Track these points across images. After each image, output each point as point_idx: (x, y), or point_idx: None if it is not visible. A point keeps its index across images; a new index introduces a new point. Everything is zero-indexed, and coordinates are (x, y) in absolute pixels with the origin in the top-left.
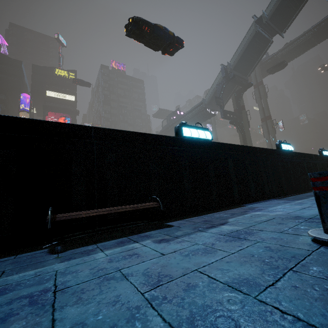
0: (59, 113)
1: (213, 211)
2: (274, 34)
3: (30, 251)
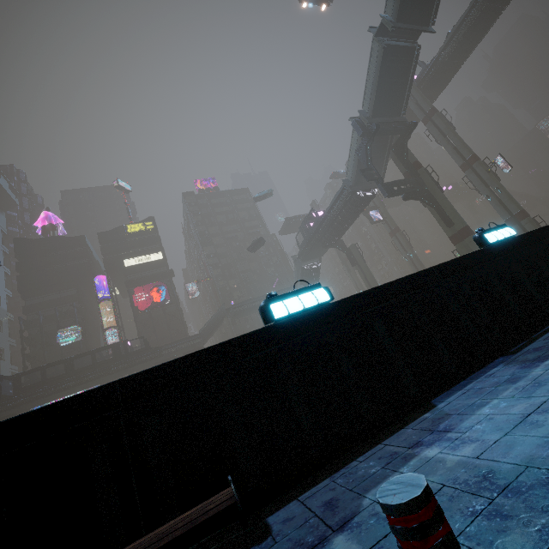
0: (148, 284)
1: (368, 446)
2: (417, 34)
3: None
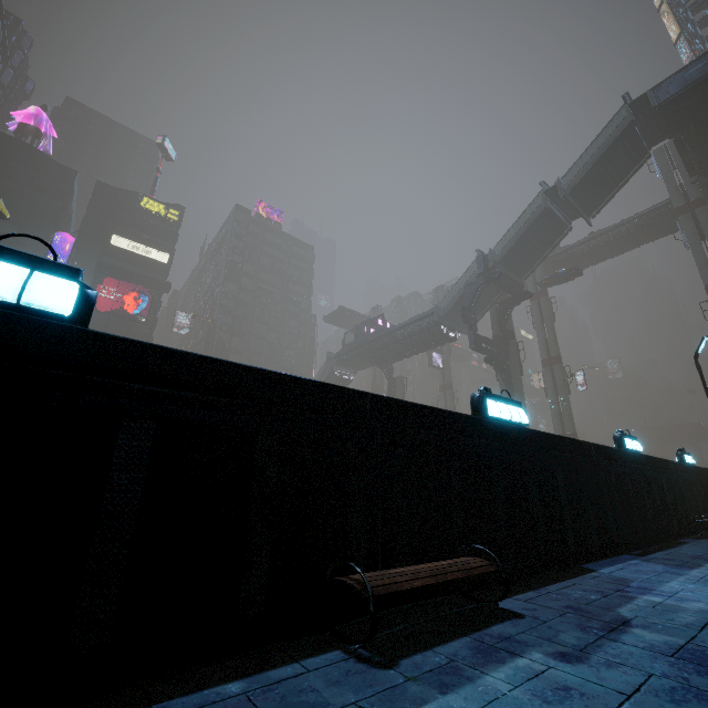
0: (129, 283)
1: (548, 579)
2: (576, 216)
3: (311, 654)
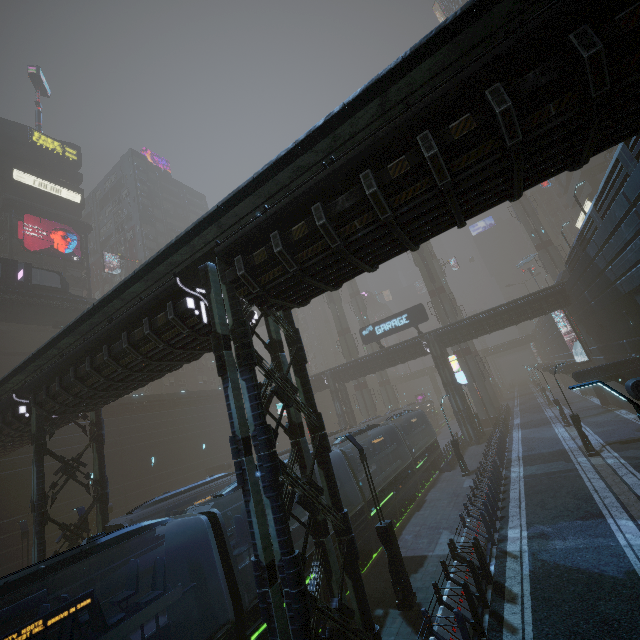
0: (51, 221)
1: None
2: None
3: None
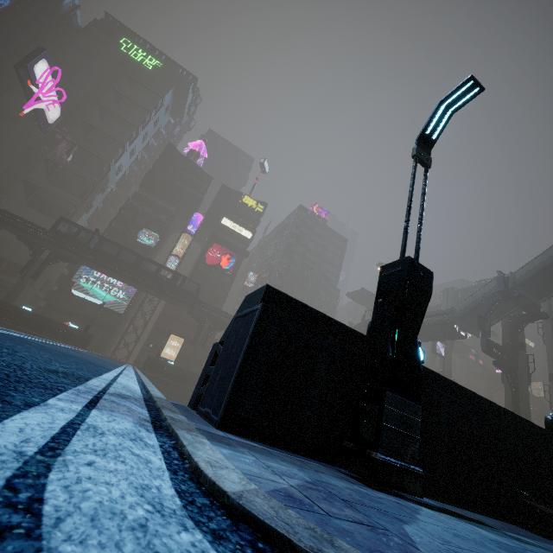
0: (226, 249)
1: None
2: None
3: (505, 522)
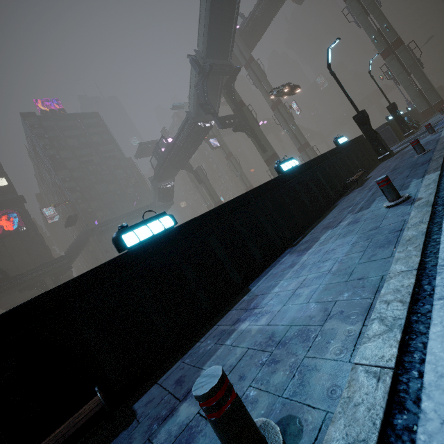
0: None
1: (208, 328)
2: None
3: None
